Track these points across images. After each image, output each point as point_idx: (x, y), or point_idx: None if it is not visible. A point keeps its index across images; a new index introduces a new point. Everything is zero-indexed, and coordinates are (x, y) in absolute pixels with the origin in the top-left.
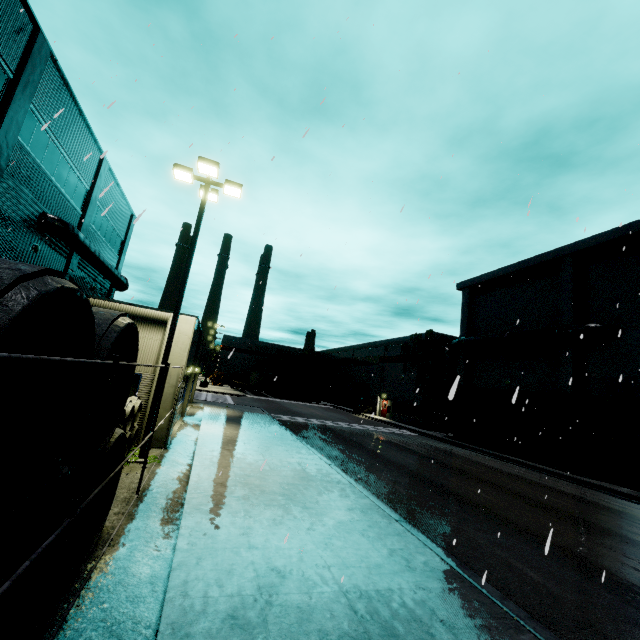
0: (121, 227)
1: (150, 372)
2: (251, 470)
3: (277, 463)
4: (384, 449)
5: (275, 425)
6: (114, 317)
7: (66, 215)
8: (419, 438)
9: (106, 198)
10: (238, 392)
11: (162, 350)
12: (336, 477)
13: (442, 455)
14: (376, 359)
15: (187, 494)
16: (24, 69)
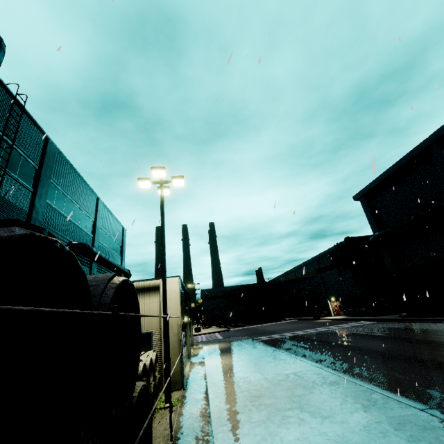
0: (118, 238)
1: (157, 328)
2: (258, 391)
3: (276, 378)
4: (356, 341)
5: (260, 346)
6: (110, 276)
7: (83, 240)
8: (378, 324)
9: (105, 222)
10: (223, 328)
11: (161, 308)
12: (333, 378)
13: (409, 333)
14: (314, 272)
15: (213, 430)
16: (43, 161)
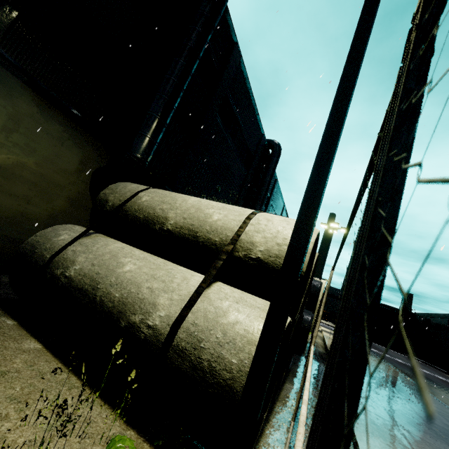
0: None
1: None
2: None
3: None
4: None
5: None
6: None
7: None
8: None
9: None
10: None
11: None
12: (396, 371)
13: None
14: None
15: (326, 344)
16: (272, 193)
